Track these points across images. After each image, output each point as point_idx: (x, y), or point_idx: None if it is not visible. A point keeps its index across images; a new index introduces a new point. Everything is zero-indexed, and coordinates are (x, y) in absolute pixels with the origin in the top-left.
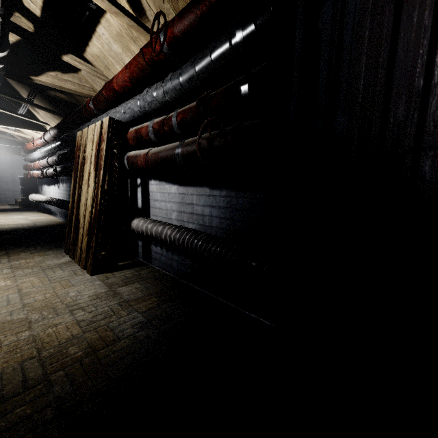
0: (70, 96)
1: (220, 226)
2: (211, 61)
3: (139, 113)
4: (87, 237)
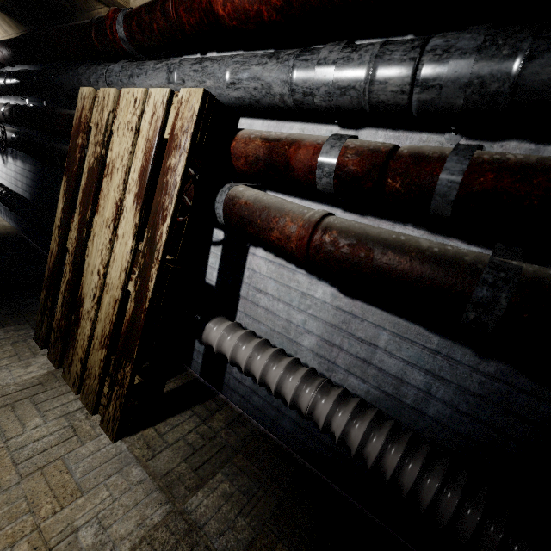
0: None
1: (450, 424)
2: None
3: (276, 100)
4: (106, 353)
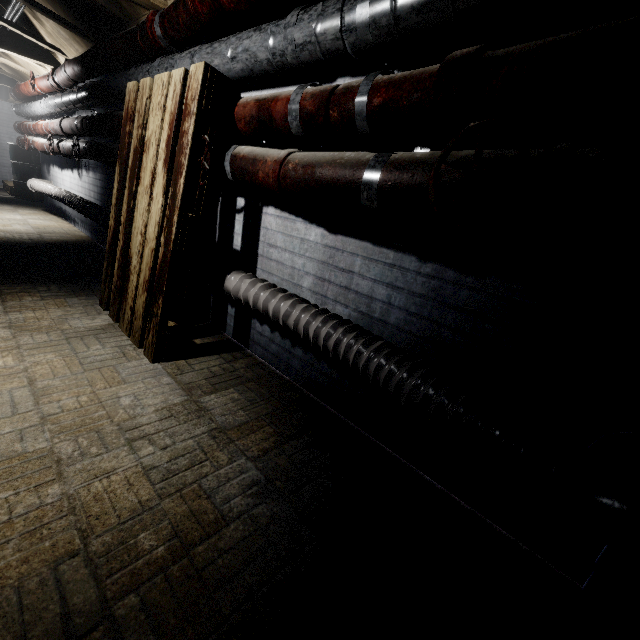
0: None
1: (405, 327)
2: None
3: (265, 66)
4: (147, 295)
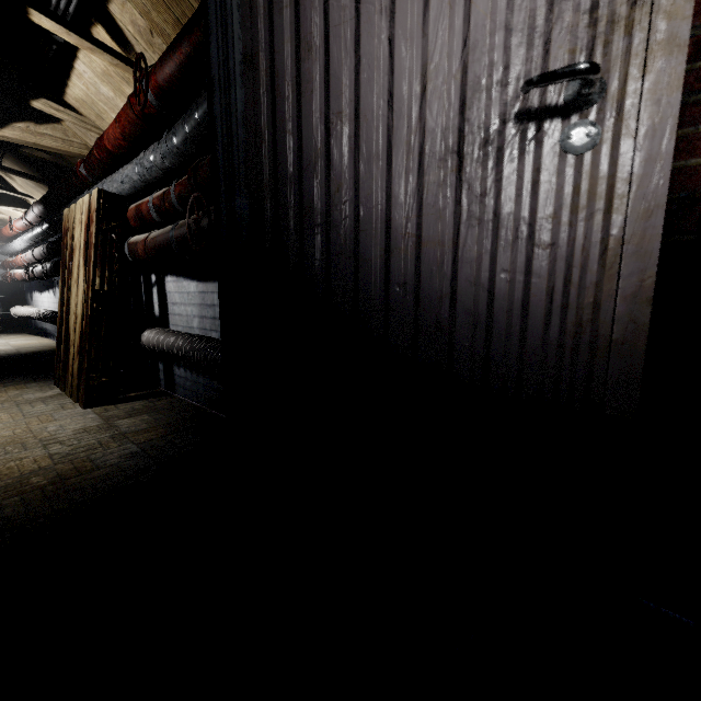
0: (56, 156)
1: None
2: (199, 122)
3: (141, 183)
4: (79, 358)
